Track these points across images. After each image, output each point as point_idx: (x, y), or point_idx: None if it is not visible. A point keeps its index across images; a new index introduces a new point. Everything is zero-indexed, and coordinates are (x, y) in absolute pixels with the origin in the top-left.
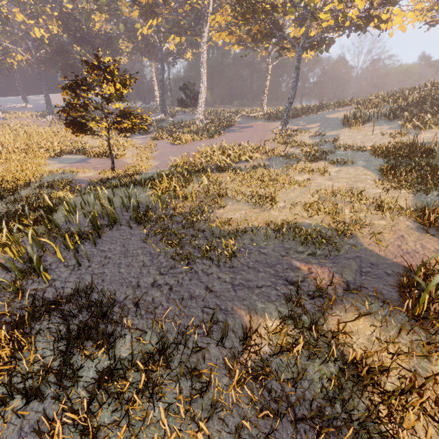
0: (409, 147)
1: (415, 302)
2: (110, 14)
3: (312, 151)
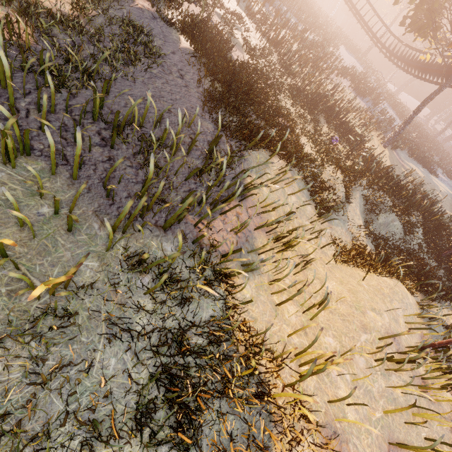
0: None
1: None
2: None
3: None
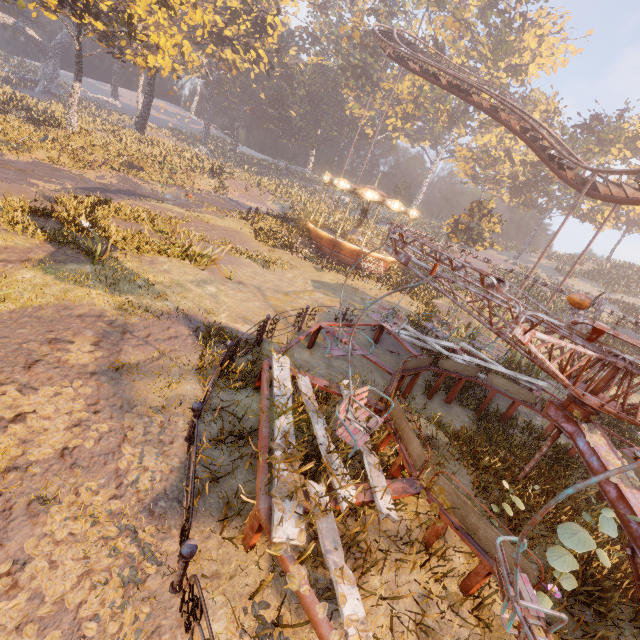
0: (622, 302)
1: None
2: (358, 95)
3: (568, 290)
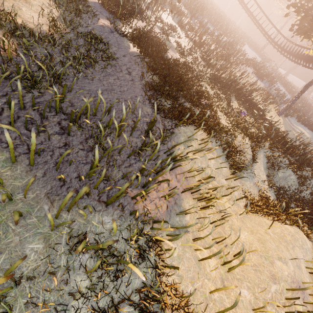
0: None
1: (113, 15)
2: None
3: None
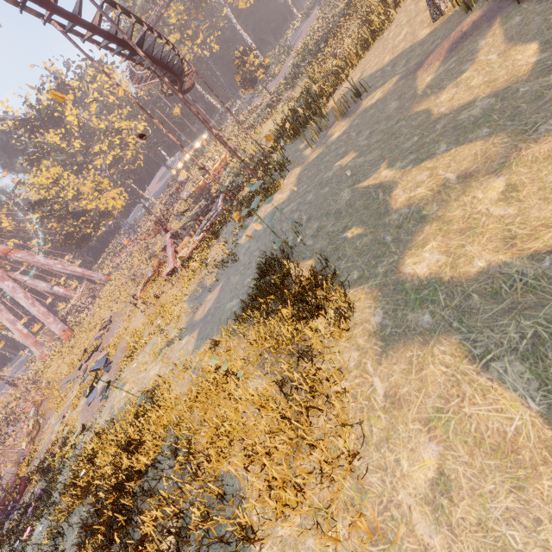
0: None
1: None
2: None
3: None
